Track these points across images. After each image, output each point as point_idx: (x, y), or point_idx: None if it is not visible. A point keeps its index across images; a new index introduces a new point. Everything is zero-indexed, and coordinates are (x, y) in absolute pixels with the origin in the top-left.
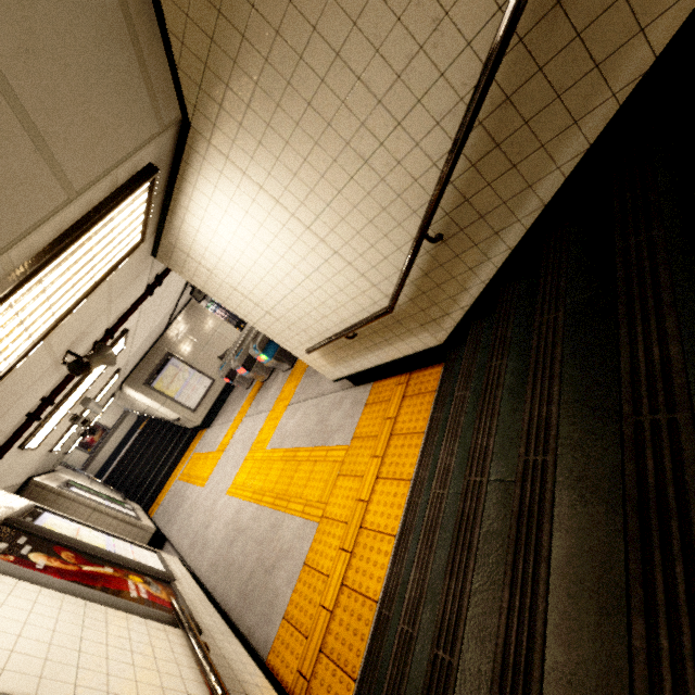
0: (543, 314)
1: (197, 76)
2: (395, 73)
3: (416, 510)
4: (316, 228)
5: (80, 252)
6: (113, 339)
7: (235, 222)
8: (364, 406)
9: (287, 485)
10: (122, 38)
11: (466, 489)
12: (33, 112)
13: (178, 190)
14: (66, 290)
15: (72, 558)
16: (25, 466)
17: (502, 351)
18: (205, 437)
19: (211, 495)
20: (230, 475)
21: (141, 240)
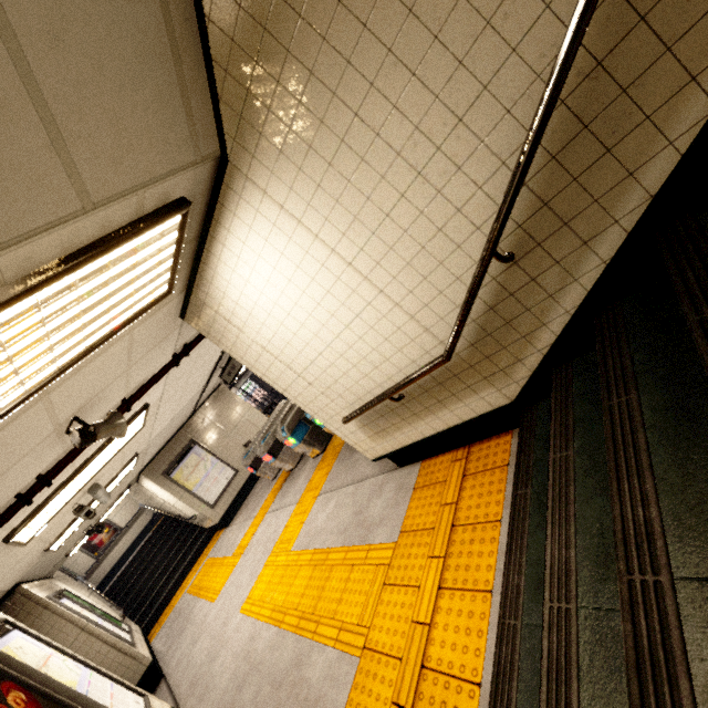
0: (701, 310)
1: (238, 105)
2: (457, 59)
3: (515, 640)
4: (359, 263)
5: (94, 283)
6: (132, 414)
7: (269, 267)
8: (412, 491)
9: (316, 600)
10: (164, 58)
11: (629, 596)
12: (53, 104)
13: (212, 237)
14: (74, 331)
15: (21, 703)
16: (12, 567)
17: (623, 384)
18: (222, 538)
19: (221, 613)
20: (247, 585)
21: (168, 290)
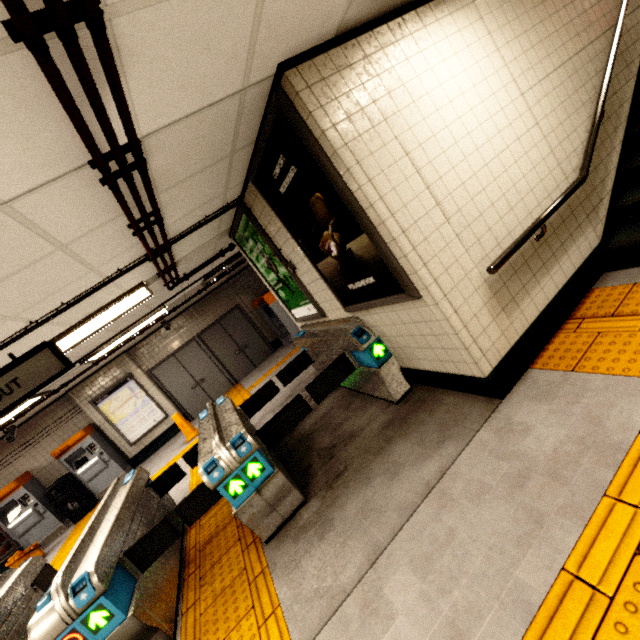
0: None
1: None
2: (576, 33)
3: None
4: (527, 97)
5: None
6: None
7: (459, 67)
8: (574, 370)
9: None
10: None
11: None
12: None
13: (416, 15)
14: None
15: None
16: None
17: None
18: None
19: None
20: None
21: None
